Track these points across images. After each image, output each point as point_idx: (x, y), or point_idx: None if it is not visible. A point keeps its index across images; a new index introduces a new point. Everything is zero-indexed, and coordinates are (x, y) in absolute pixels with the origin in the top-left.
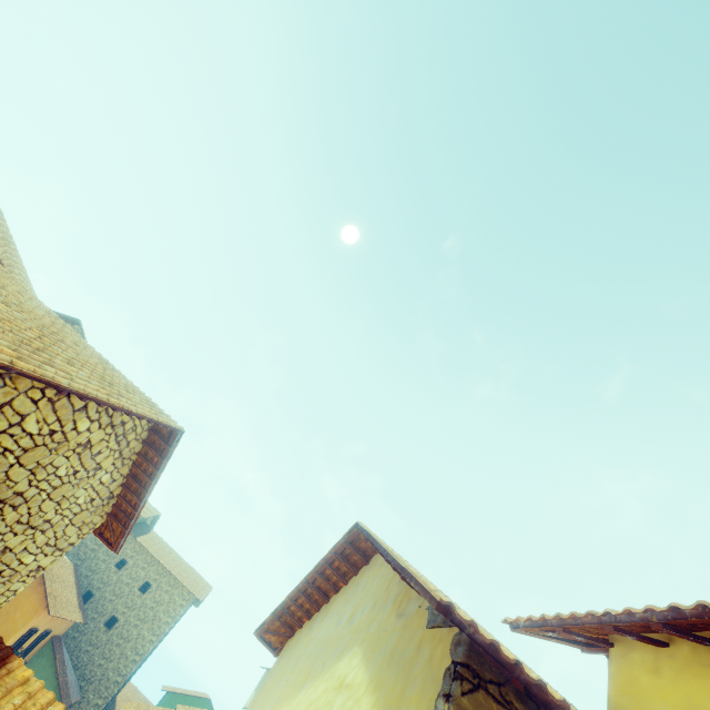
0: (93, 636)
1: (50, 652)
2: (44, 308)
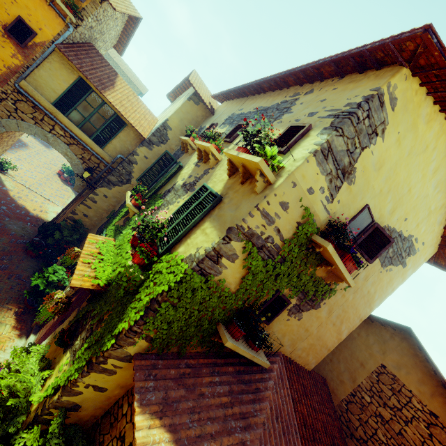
0: None
1: None
2: None
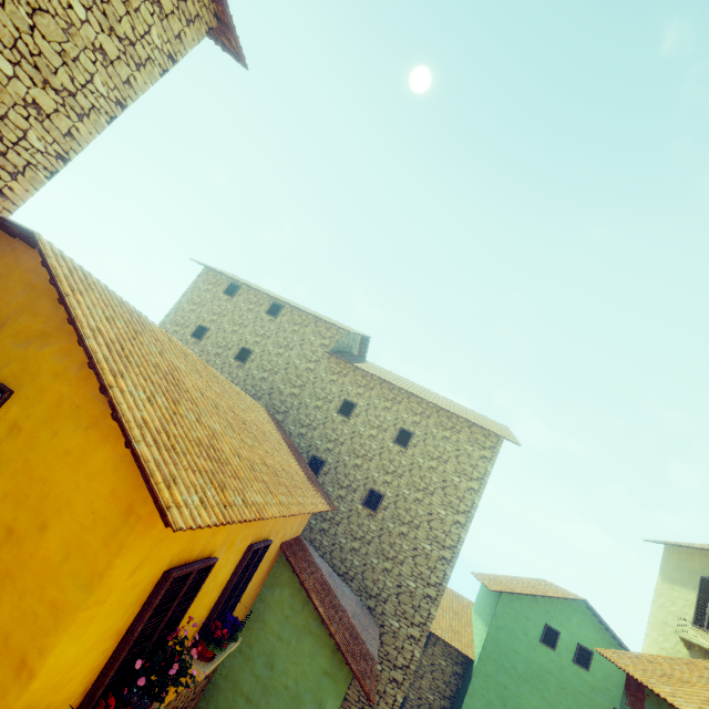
0: (352, 525)
1: (291, 576)
2: None
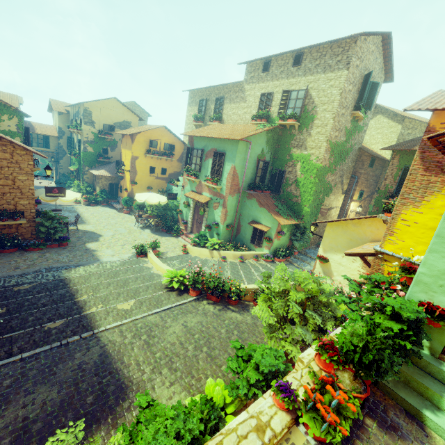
0: None
1: None
2: None
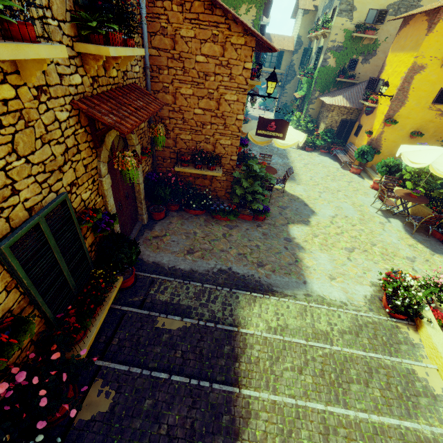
0: None
1: None
2: None
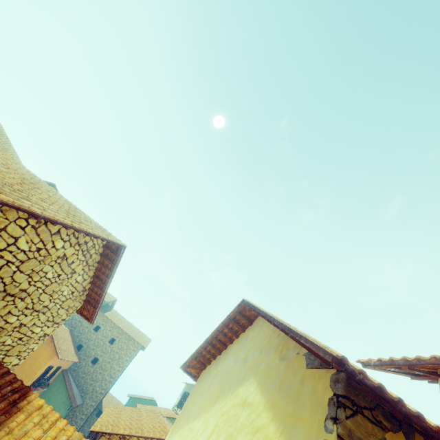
0: (85, 368)
1: (62, 378)
2: (26, 170)
